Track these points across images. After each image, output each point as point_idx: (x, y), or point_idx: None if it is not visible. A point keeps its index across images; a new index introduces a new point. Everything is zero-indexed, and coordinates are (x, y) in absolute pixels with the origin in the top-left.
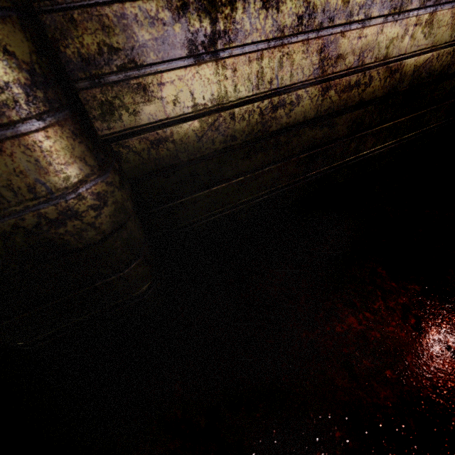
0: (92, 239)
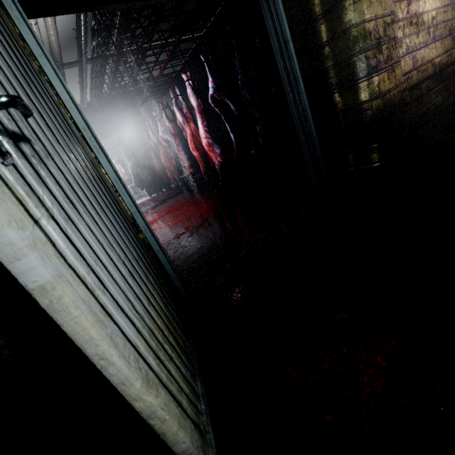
0: (408, 100)
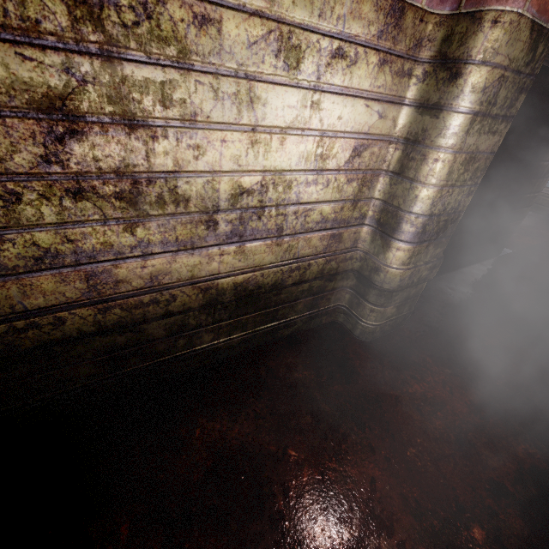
0: None
